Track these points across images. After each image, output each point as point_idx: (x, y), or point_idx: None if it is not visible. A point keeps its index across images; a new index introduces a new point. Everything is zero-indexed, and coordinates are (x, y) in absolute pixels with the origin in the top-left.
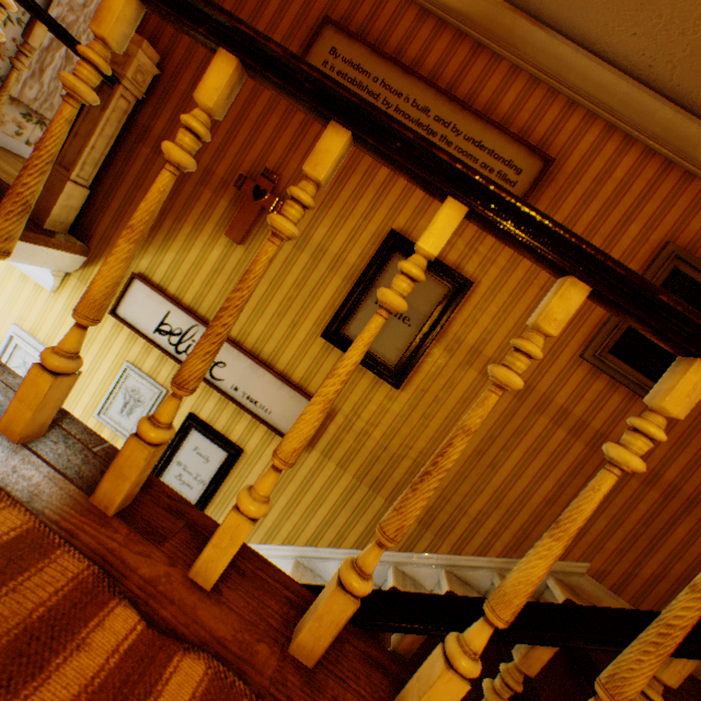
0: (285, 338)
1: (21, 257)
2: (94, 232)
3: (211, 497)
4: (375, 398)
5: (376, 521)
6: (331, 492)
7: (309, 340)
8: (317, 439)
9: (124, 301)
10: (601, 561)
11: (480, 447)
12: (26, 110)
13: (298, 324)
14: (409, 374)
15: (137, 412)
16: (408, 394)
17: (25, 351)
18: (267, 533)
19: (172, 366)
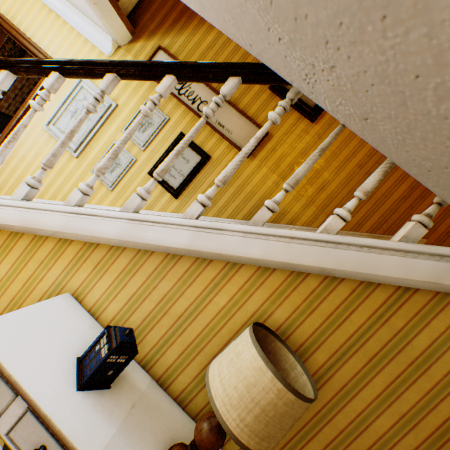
0: (246, 90)
1: (104, 14)
2: (139, 23)
3: (187, 185)
4: (297, 128)
5: (289, 206)
6: (262, 186)
7: (260, 91)
8: (258, 153)
9: None
10: (434, 239)
11: (361, 162)
12: None
13: None
14: (321, 112)
15: (148, 131)
16: (318, 127)
17: (86, 91)
18: (219, 211)
19: (174, 104)
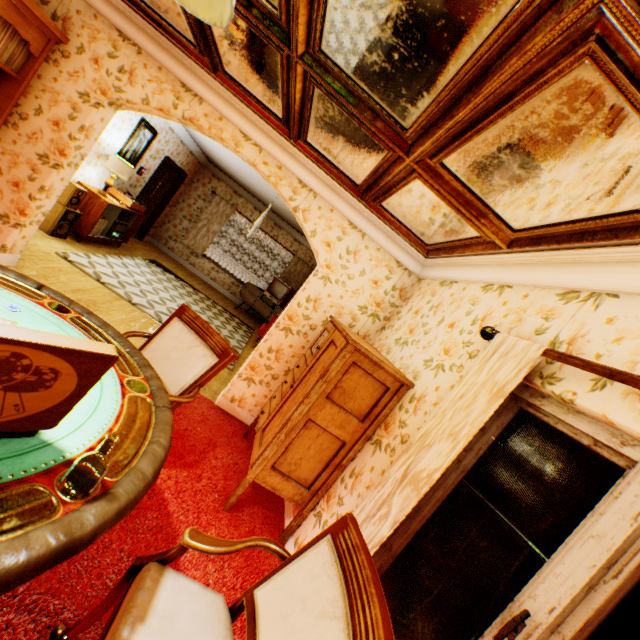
0: None
1: None
2: None
3: None
4: None
5: None
6: None
7: None
8: None
9: None
10: None
11: None
12: (192, 251)
13: None
14: None
15: None
16: None
17: None
18: None
19: None
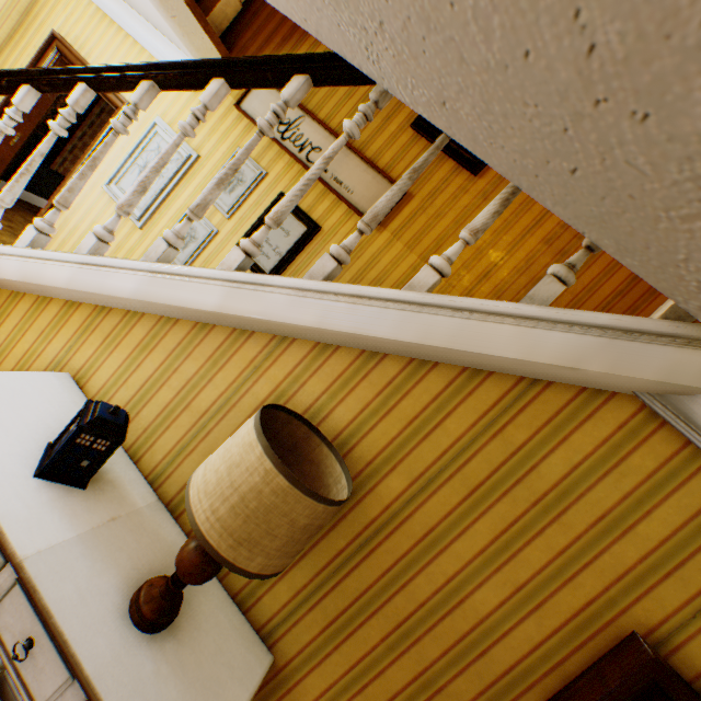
0: (377, 131)
1: (185, 31)
2: (236, 45)
3: (284, 268)
4: (451, 185)
5: None
6: (394, 271)
7: (399, 132)
8: (389, 221)
9: (248, 98)
10: None
11: (551, 235)
12: None
13: (391, 118)
14: None
15: (237, 191)
16: (484, 183)
17: (161, 138)
18: None
19: (275, 153)
